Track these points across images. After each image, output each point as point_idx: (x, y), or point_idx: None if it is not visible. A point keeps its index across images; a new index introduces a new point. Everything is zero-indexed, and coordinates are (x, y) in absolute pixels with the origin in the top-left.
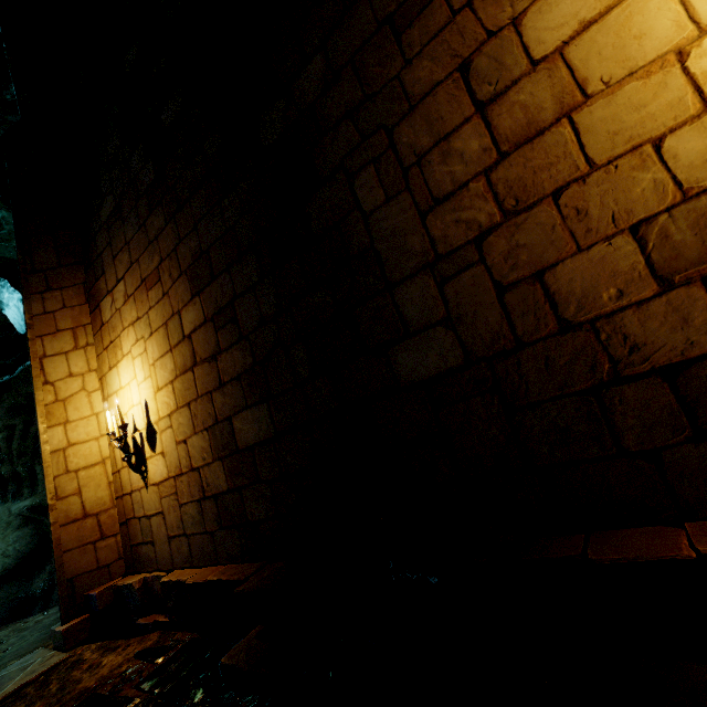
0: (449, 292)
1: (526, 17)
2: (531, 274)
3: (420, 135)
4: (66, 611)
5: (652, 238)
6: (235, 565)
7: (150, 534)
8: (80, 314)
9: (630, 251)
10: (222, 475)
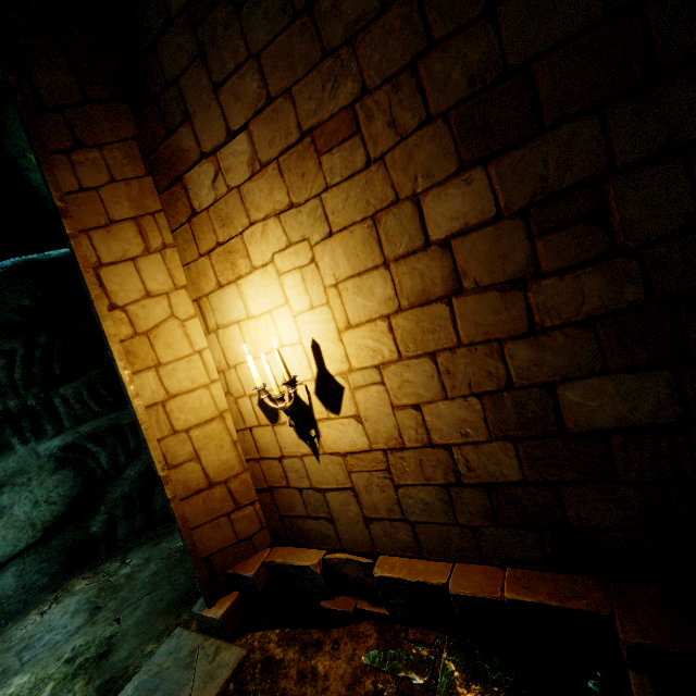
0: None
1: None
2: None
3: None
4: (210, 593)
5: None
6: (528, 571)
7: (325, 510)
8: (141, 193)
9: None
10: (510, 462)
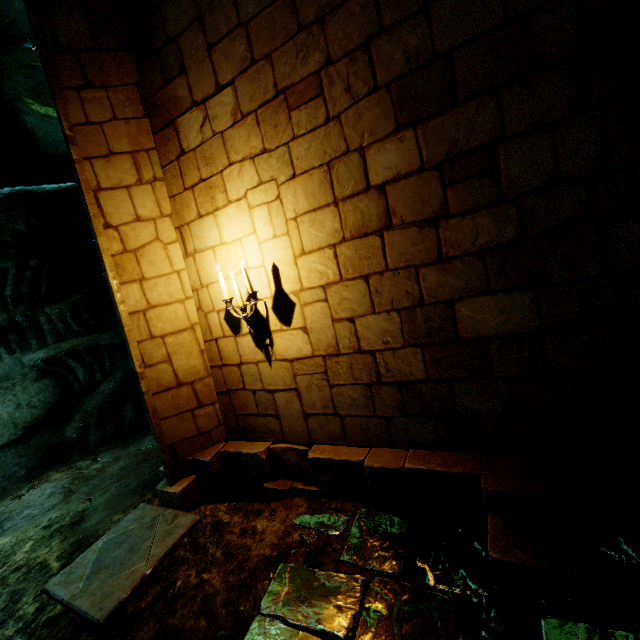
0: None
1: None
2: None
3: None
4: (172, 474)
5: None
6: (426, 451)
7: (273, 408)
8: (138, 132)
9: None
10: (418, 363)
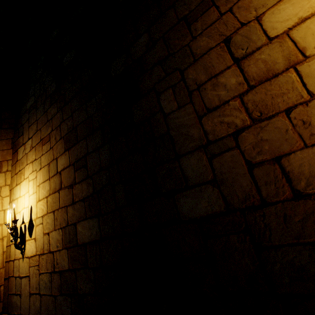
0: (215, 163)
1: (264, 16)
2: (272, 158)
3: (199, 74)
4: None
5: None
6: None
7: (20, 289)
8: (6, 154)
9: None
10: (66, 259)
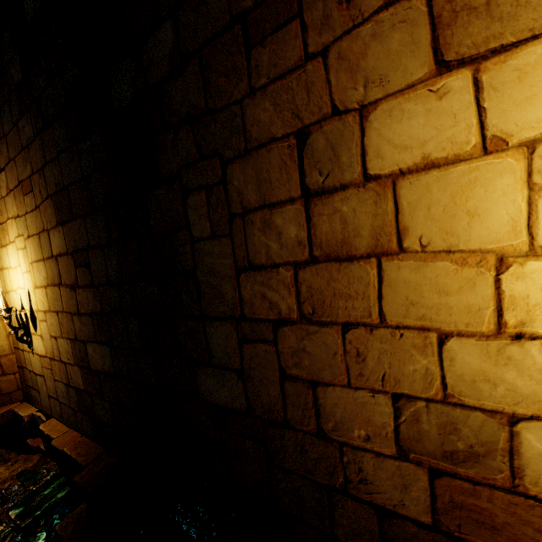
0: (245, 351)
1: (375, 111)
2: (308, 379)
3: (249, 187)
4: None
5: (406, 413)
6: (88, 440)
7: (37, 385)
8: None
9: (386, 412)
10: (80, 378)
